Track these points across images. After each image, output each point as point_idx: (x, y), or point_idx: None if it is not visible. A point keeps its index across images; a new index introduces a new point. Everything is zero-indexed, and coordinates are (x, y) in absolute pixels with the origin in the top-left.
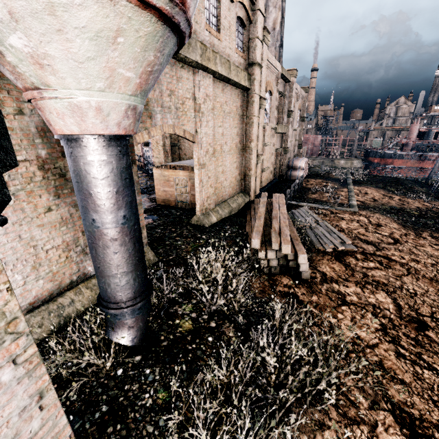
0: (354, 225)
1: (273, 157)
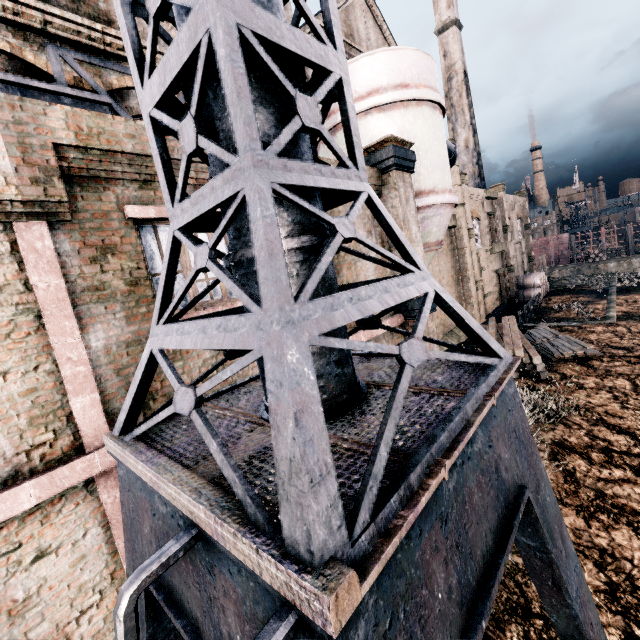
0: (607, 335)
1: (494, 280)
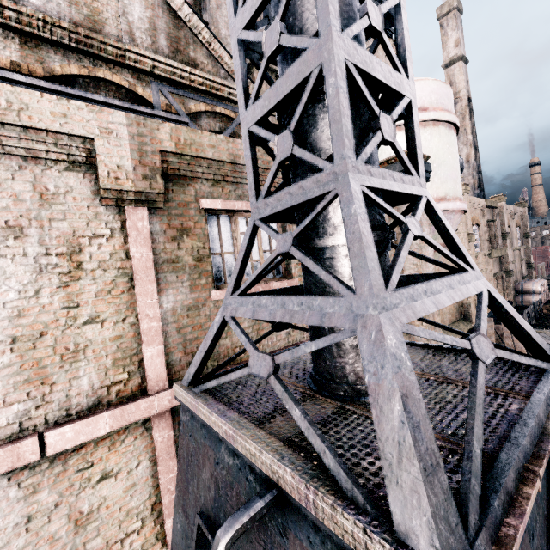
0: None
1: (492, 282)
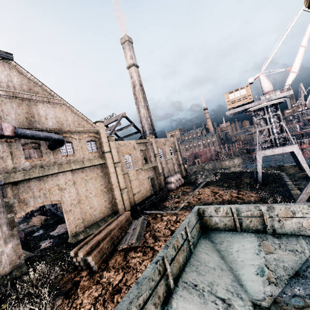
0: (163, 224)
1: (145, 183)
